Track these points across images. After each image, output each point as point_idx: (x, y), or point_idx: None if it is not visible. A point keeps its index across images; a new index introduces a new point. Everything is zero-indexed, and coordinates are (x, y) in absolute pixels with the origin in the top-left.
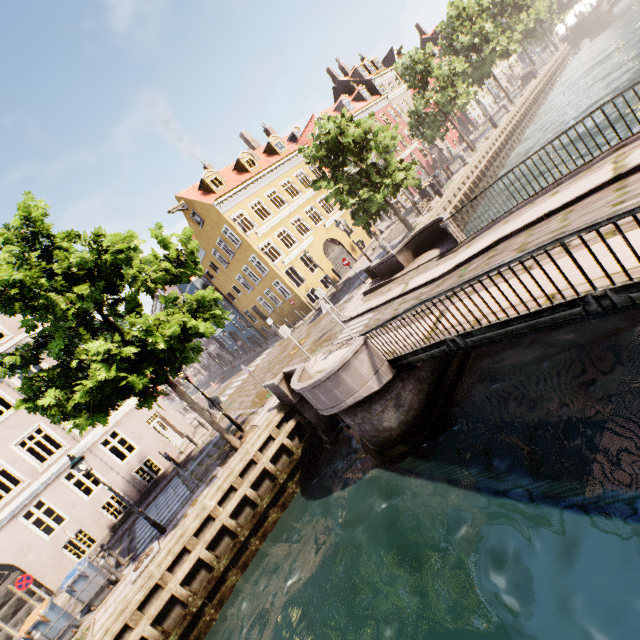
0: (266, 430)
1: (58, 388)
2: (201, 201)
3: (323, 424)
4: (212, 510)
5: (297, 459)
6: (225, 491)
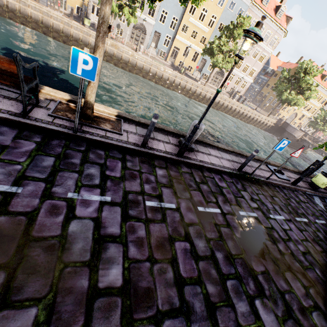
0: (273, 121)
1: (286, 89)
2: None
3: (273, 130)
4: (263, 118)
5: (267, 128)
6: (265, 119)
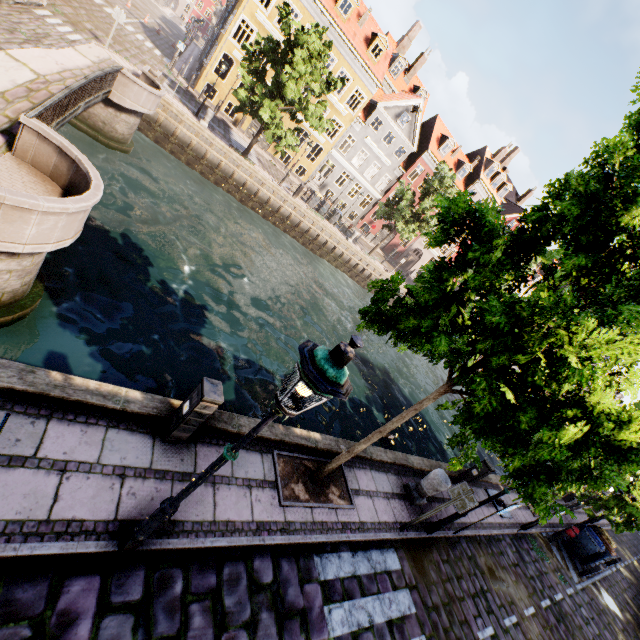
0: None
1: None
2: None
3: None
4: None
5: None
6: None
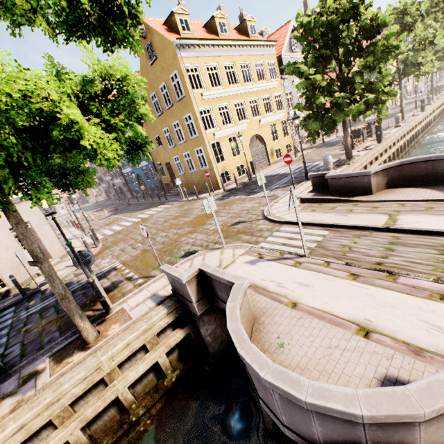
0: (141, 337)
1: None
2: (162, 34)
3: (217, 345)
4: None
5: (167, 386)
6: (32, 432)
